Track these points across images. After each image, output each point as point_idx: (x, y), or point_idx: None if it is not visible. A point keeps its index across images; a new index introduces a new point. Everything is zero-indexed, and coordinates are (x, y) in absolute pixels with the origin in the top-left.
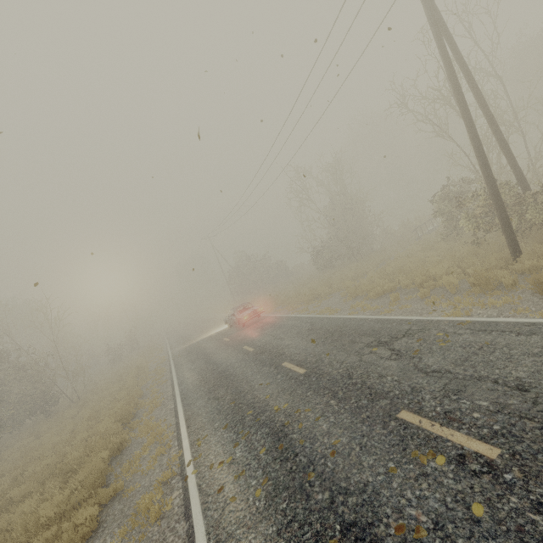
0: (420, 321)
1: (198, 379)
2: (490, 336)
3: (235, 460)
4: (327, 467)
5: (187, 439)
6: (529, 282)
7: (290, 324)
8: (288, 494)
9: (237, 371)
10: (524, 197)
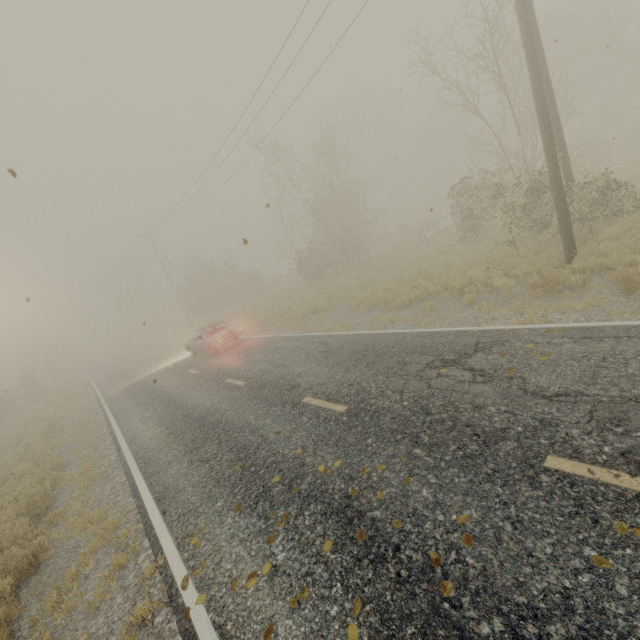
0: (487, 332)
1: (161, 432)
2: (605, 344)
3: (278, 568)
4: (469, 568)
5: (167, 534)
6: (619, 278)
7: (290, 346)
8: (416, 629)
9: (227, 415)
10: (570, 188)
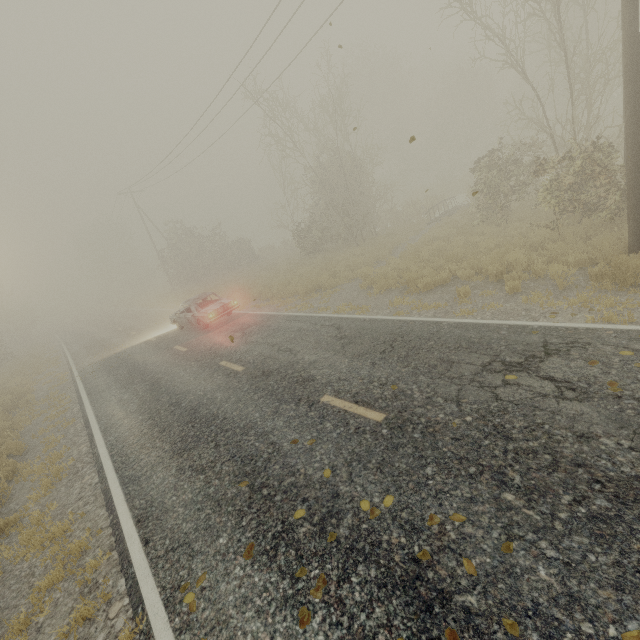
0: (554, 330)
1: (143, 422)
2: None
3: None
4: None
5: (150, 580)
6: None
7: (294, 327)
8: None
9: (225, 409)
10: None
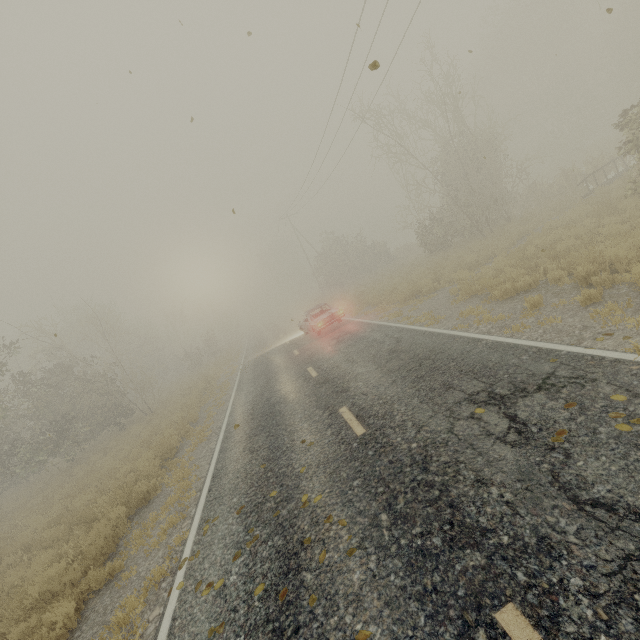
0: (576, 359)
1: (247, 411)
2: None
3: (225, 589)
4: None
5: (200, 512)
6: None
7: (371, 338)
8: None
9: (287, 408)
10: None
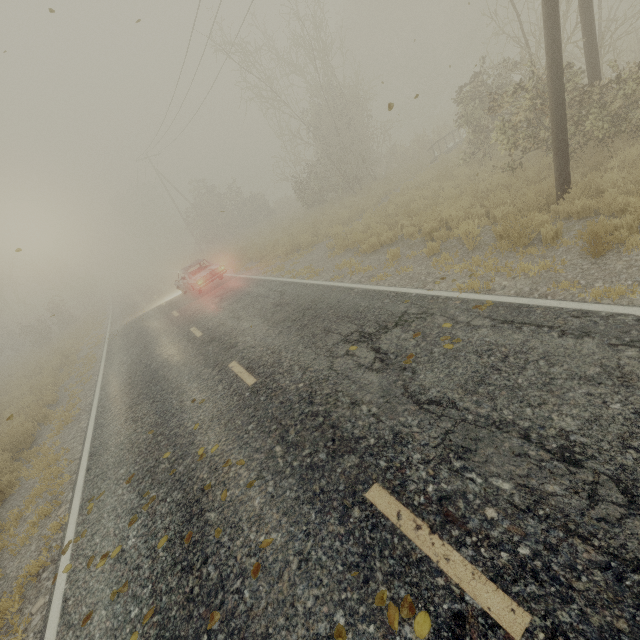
0: (422, 299)
1: (124, 381)
2: (520, 334)
3: (123, 554)
4: (241, 602)
5: (80, 494)
6: (584, 238)
7: (256, 293)
8: None
9: (172, 371)
10: (590, 91)
